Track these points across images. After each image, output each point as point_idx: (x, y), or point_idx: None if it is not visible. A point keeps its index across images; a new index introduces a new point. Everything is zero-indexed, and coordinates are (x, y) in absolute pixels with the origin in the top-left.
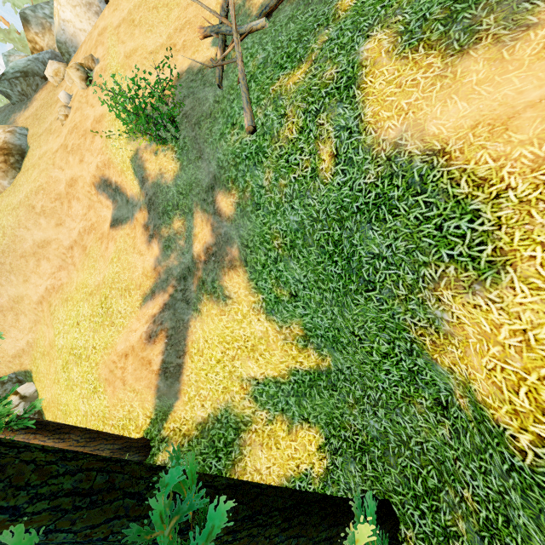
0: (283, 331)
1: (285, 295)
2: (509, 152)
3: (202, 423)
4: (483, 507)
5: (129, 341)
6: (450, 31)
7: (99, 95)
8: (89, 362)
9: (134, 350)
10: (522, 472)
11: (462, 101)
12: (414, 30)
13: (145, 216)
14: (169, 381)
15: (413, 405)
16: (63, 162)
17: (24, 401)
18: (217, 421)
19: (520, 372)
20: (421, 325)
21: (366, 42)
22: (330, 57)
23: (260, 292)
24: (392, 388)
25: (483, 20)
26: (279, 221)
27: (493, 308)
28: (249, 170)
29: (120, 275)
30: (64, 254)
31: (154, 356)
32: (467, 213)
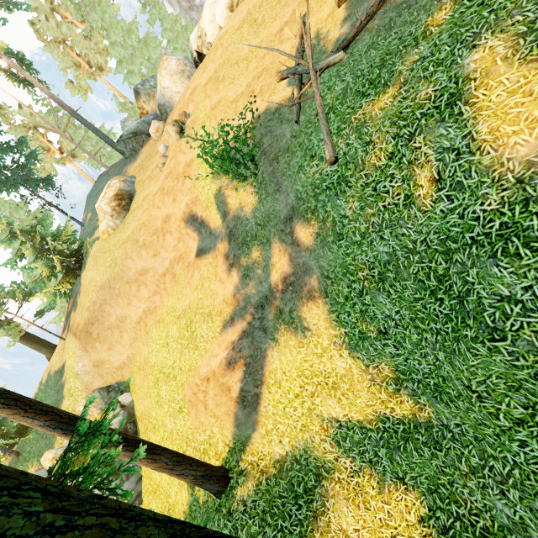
0: (370, 371)
1: (372, 331)
2: None
3: (280, 461)
4: None
5: (210, 365)
6: None
7: (189, 144)
8: (176, 382)
9: (214, 375)
10: None
11: None
12: None
13: (225, 247)
14: (246, 410)
15: None
16: (160, 202)
17: (123, 410)
18: (296, 462)
19: None
20: None
21: (472, 52)
22: (425, 76)
23: (341, 325)
24: (530, 466)
25: None
26: (365, 252)
27: None
28: (330, 200)
29: (203, 301)
30: (158, 280)
31: (233, 383)
32: None
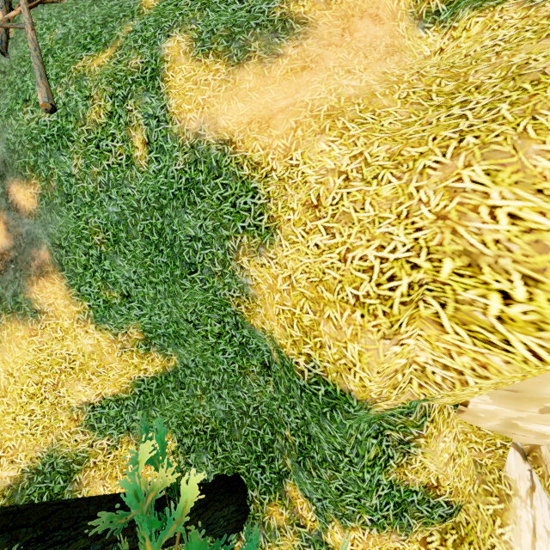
0: (120, 339)
1: (116, 297)
2: (271, 143)
3: (11, 486)
4: (296, 437)
5: None
6: (231, 46)
7: None
8: None
9: None
10: (305, 389)
11: (241, 102)
12: (205, 39)
13: None
14: None
15: (248, 376)
16: None
17: None
18: (37, 474)
19: (292, 309)
20: (236, 296)
21: (167, 40)
22: (135, 47)
23: (84, 299)
24: (230, 367)
25: (252, 43)
26: (97, 214)
27: (272, 264)
28: (53, 156)
29: None
30: None
31: None
32: (250, 191)
